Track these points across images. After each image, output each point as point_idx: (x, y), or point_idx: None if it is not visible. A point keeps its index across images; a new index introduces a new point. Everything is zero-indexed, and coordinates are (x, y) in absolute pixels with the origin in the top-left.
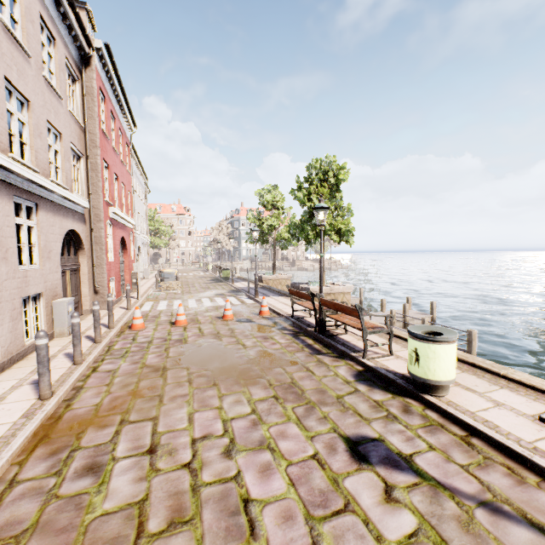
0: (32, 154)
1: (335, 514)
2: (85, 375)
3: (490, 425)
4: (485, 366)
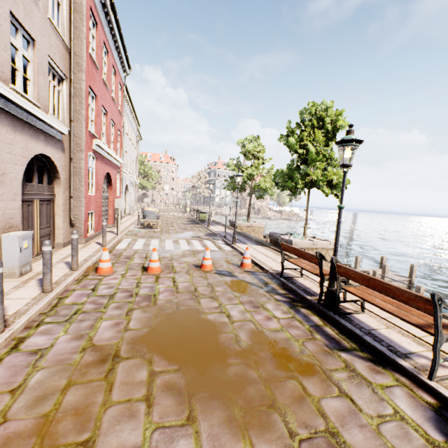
0: None
1: None
2: None
3: None
4: None
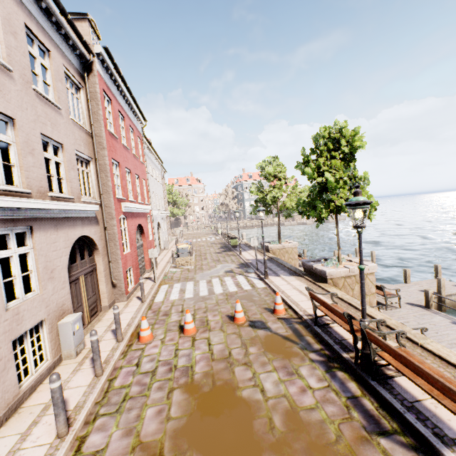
0: (22, 174)
1: None
2: None
3: None
4: None
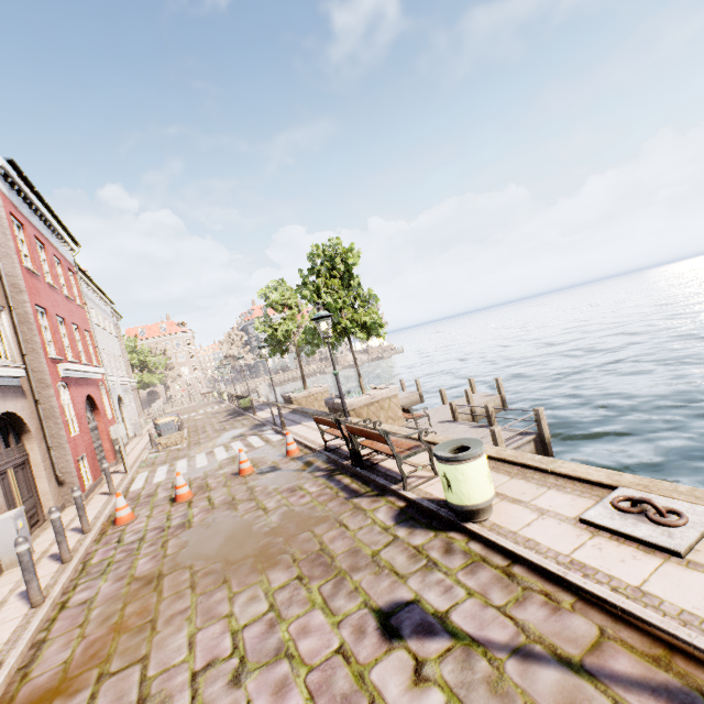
0: None
1: None
2: (49, 620)
3: (530, 544)
4: (534, 464)
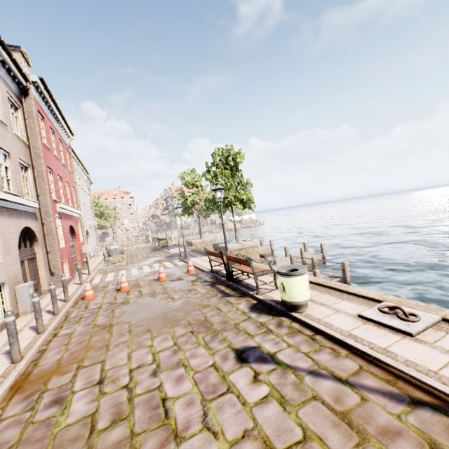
0: None
1: (220, 396)
2: (48, 341)
3: (327, 325)
4: (336, 287)
